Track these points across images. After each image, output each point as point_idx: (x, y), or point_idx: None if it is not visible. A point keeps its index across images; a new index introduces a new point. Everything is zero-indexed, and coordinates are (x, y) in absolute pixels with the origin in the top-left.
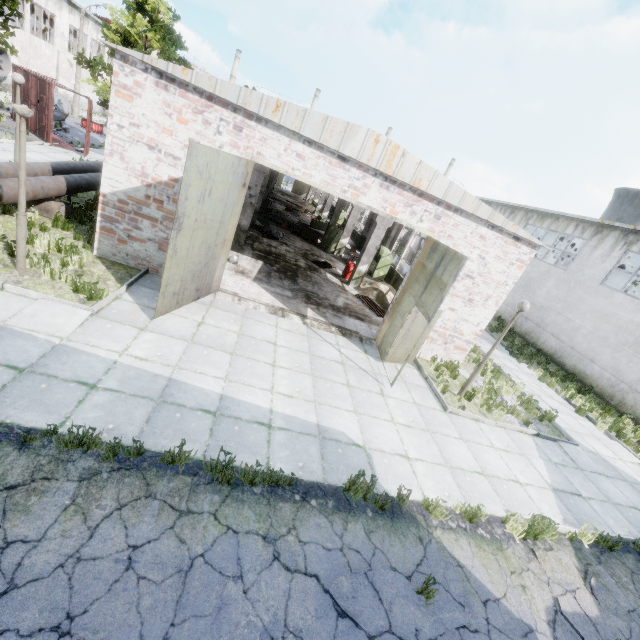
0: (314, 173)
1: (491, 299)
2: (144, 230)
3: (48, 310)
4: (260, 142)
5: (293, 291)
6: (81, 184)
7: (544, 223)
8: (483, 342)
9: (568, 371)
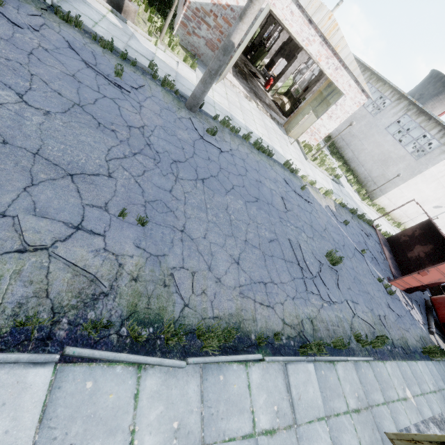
0: (294, 25)
1: (339, 119)
2: (202, 30)
3: (184, 69)
4: None
5: (249, 88)
6: None
7: (377, 84)
8: (321, 144)
9: (350, 169)
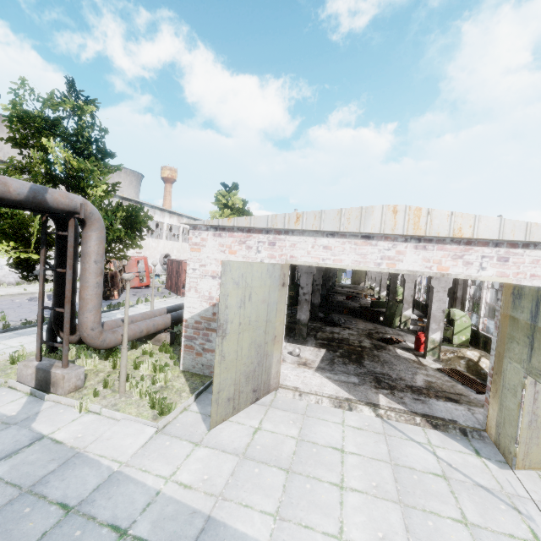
0: (343, 257)
1: None
2: (213, 341)
3: (123, 431)
4: (290, 248)
5: (359, 375)
6: (182, 316)
7: None
8: None
9: None
